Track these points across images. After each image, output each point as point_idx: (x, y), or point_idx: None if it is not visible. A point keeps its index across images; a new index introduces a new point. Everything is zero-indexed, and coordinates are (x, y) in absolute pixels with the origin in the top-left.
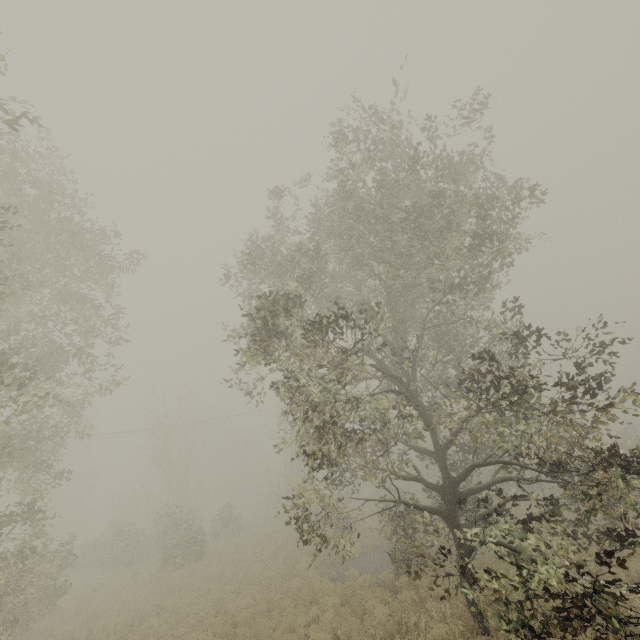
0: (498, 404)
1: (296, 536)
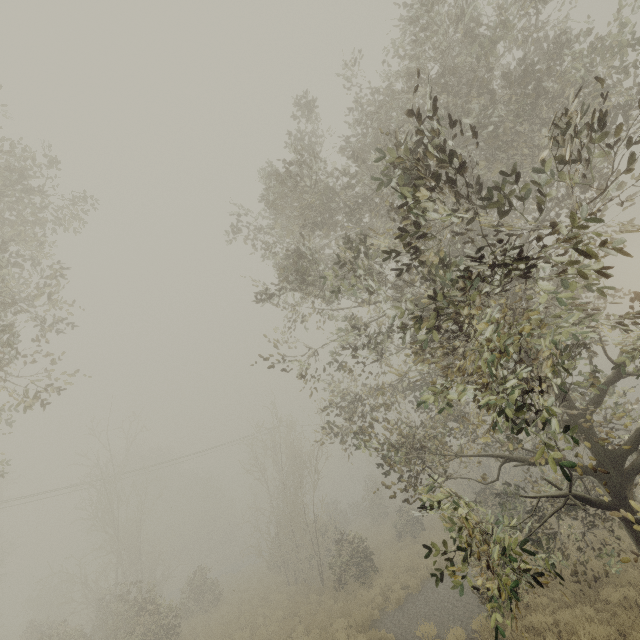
0: None
1: (301, 592)
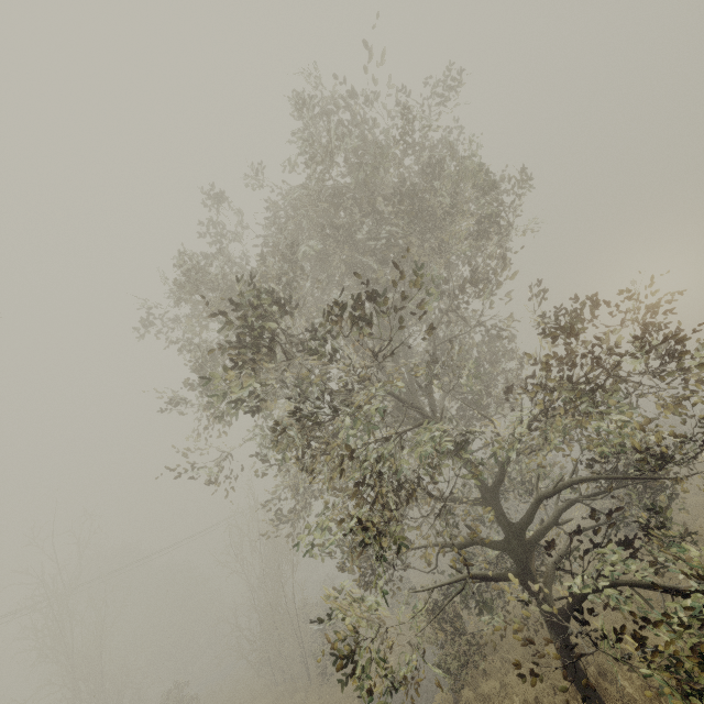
0: (570, 400)
1: (288, 692)
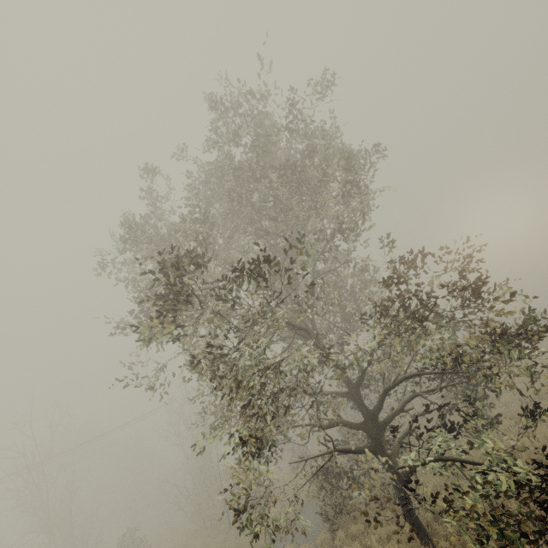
0: (406, 323)
1: (214, 534)
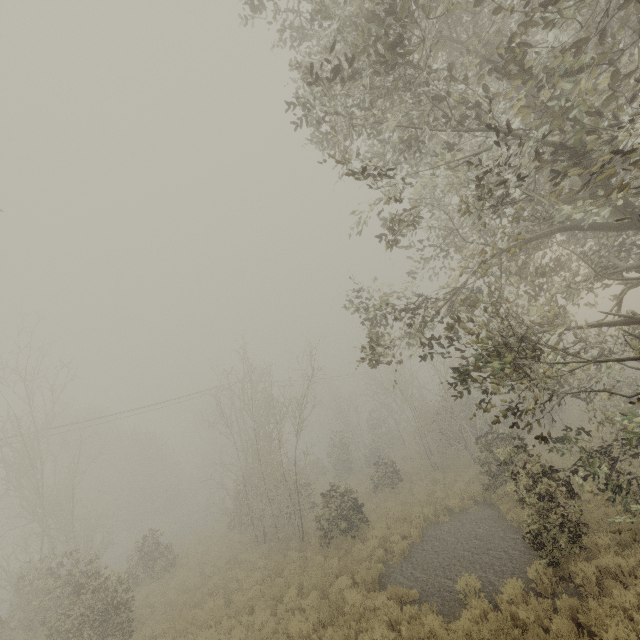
0: None
1: (276, 551)
